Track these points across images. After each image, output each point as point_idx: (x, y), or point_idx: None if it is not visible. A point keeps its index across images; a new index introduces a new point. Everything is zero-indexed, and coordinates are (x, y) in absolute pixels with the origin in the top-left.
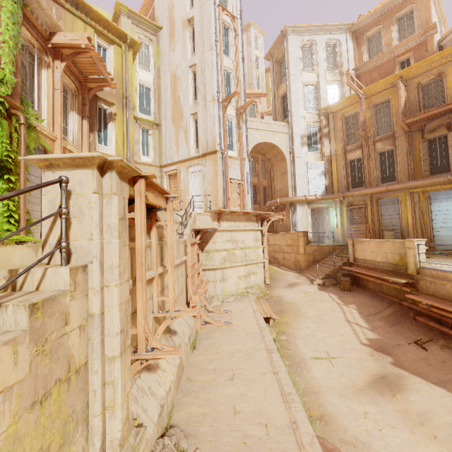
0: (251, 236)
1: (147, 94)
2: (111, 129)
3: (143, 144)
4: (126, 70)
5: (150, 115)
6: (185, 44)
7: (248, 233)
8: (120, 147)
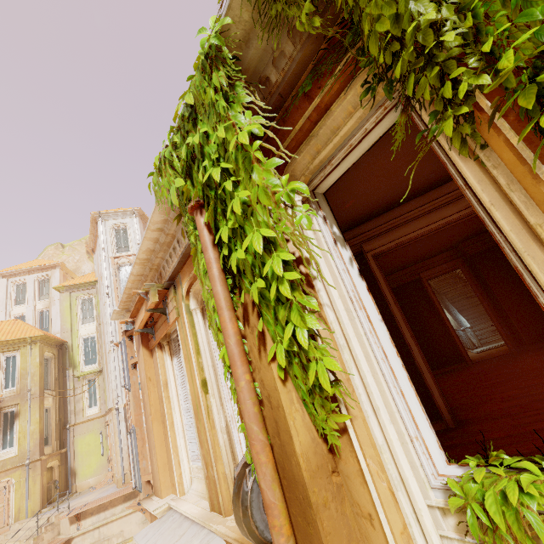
0: (135, 520)
1: (93, 343)
2: (16, 428)
3: (91, 395)
4: (29, 366)
5: (97, 361)
6: (102, 294)
7: (131, 516)
8: (23, 443)
